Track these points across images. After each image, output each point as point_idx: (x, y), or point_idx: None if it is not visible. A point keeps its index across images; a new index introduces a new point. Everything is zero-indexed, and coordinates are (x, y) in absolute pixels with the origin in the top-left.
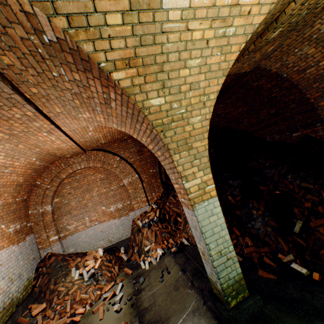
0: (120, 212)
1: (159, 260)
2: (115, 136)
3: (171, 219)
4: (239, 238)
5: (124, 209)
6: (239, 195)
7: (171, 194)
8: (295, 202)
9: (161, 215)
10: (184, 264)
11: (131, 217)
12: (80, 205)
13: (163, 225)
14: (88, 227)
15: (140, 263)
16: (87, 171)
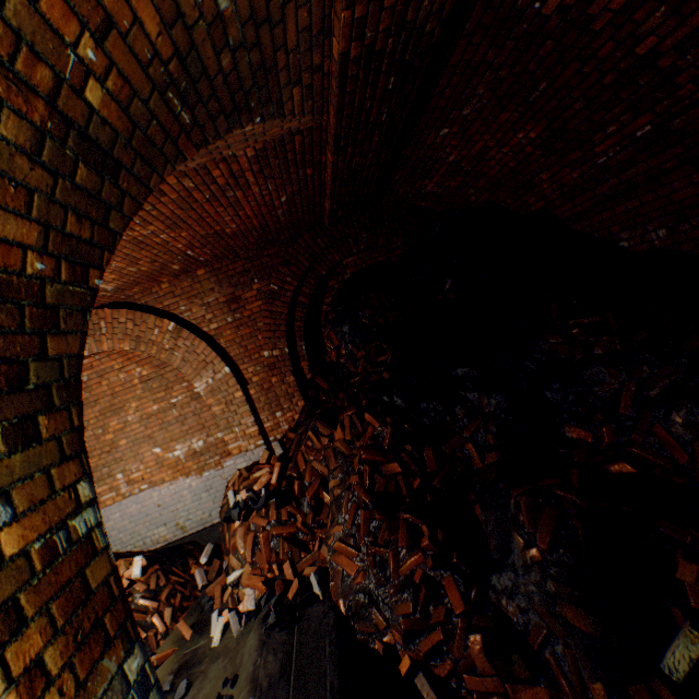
0: (201, 461)
1: (243, 629)
2: (128, 270)
3: (307, 496)
4: (456, 628)
5: (209, 452)
6: (493, 448)
7: (311, 424)
8: (690, 532)
9: (283, 482)
10: (264, 692)
11: (229, 471)
12: (99, 445)
13: (282, 513)
14: (126, 495)
15: (212, 617)
16: (106, 362)
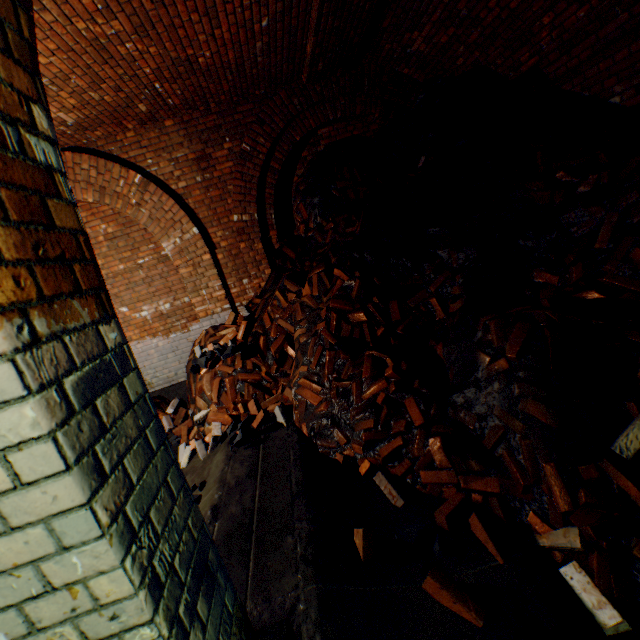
0: (168, 323)
1: (210, 453)
2: (90, 97)
3: (272, 350)
4: (415, 436)
5: (176, 315)
6: (459, 297)
7: (279, 285)
8: None
9: (249, 338)
10: (232, 488)
11: (195, 335)
12: None
13: (247, 363)
14: None
15: (180, 448)
16: None
